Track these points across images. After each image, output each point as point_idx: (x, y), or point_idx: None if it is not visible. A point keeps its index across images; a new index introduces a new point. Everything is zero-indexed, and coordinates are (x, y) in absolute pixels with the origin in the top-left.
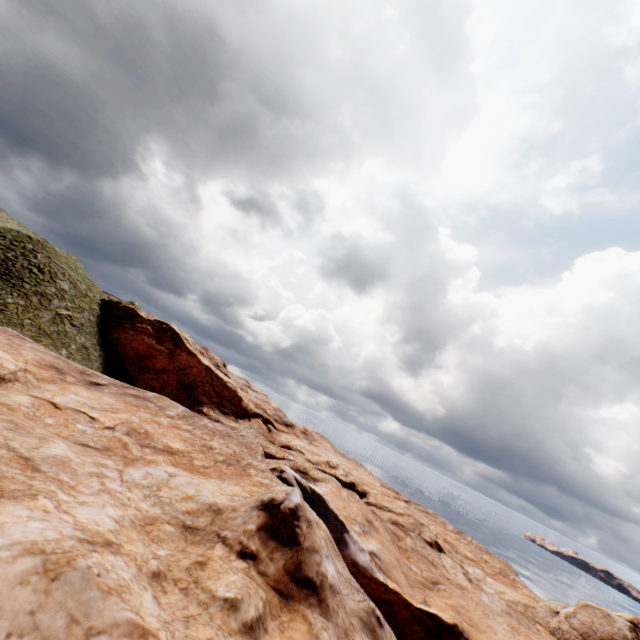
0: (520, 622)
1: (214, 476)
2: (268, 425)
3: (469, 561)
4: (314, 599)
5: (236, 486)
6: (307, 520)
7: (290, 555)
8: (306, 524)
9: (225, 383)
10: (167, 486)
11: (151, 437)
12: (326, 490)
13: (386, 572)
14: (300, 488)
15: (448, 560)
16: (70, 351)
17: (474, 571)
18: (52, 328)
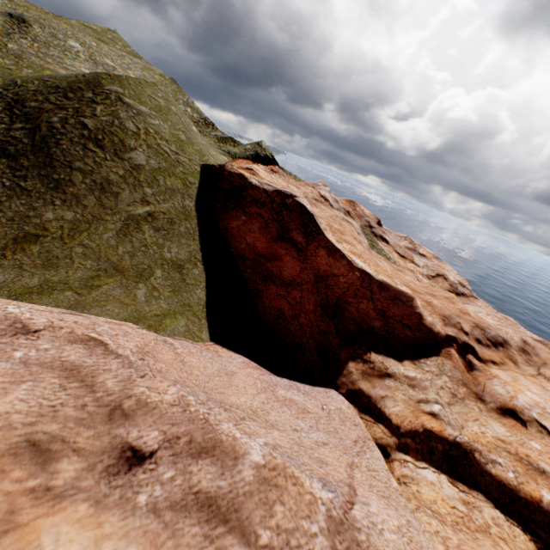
0: None
1: None
2: (466, 357)
3: None
4: None
5: None
6: None
7: None
8: None
9: (392, 294)
10: None
11: None
12: None
13: None
14: None
15: None
16: (151, 284)
17: None
18: (121, 249)
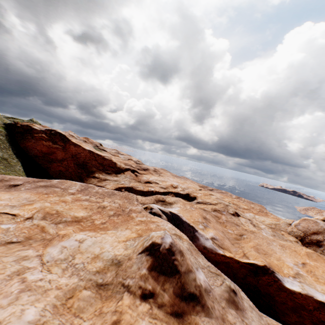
0: (279, 237)
1: (110, 228)
2: (135, 173)
3: (246, 210)
4: (198, 307)
5: (126, 230)
6: (179, 252)
7: (175, 282)
8: (179, 255)
9: (103, 157)
10: (79, 252)
11: (61, 215)
12: (178, 209)
13: (222, 246)
14: (164, 214)
15: (242, 219)
16: None
17: (249, 215)
18: None
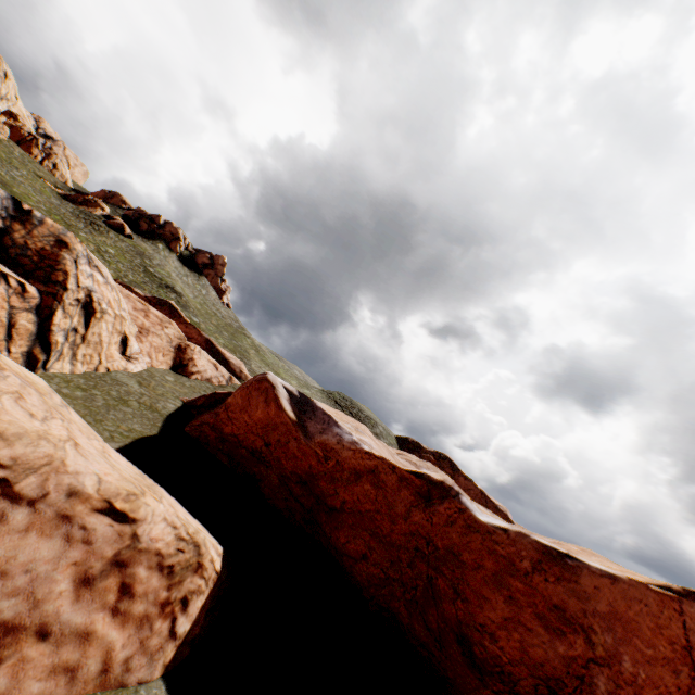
0: None
1: None
2: None
3: None
4: None
5: None
6: None
7: None
8: None
9: (496, 505)
10: None
11: None
12: None
13: None
14: None
15: None
16: None
17: None
18: None
